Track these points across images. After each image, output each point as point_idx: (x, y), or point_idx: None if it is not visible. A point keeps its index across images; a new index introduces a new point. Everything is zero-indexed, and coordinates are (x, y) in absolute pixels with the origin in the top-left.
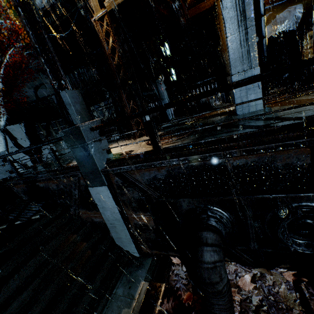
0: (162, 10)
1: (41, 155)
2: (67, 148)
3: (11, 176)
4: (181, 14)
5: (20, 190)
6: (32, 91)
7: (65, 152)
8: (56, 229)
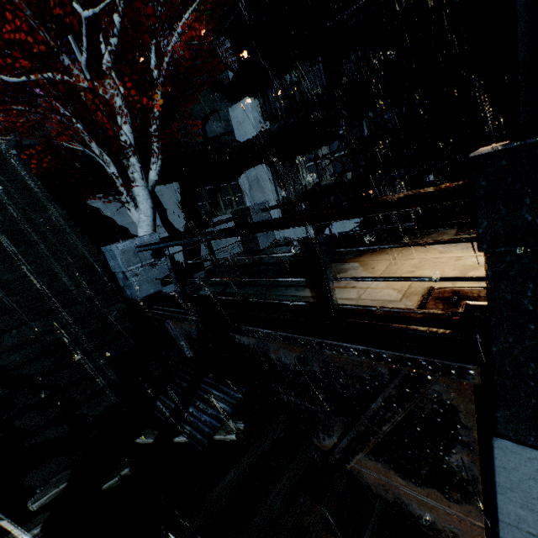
0: None
1: (263, 257)
2: (478, 248)
3: (163, 291)
4: None
5: (182, 332)
6: (199, 125)
7: (260, 247)
8: (283, 500)
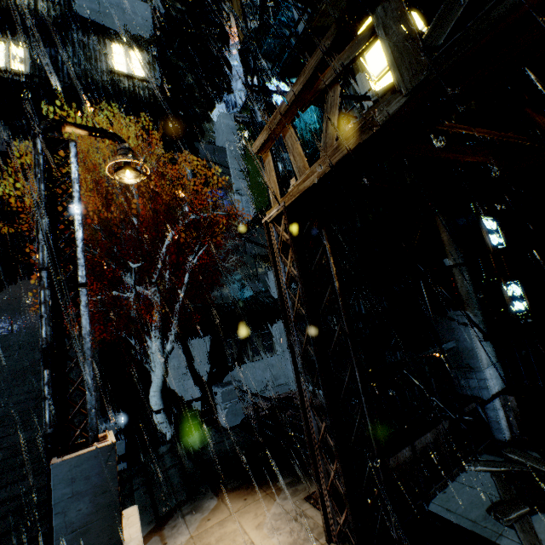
0: (465, 156)
1: None
2: None
3: None
4: (543, 146)
5: None
6: (238, 288)
7: (226, 426)
8: None
